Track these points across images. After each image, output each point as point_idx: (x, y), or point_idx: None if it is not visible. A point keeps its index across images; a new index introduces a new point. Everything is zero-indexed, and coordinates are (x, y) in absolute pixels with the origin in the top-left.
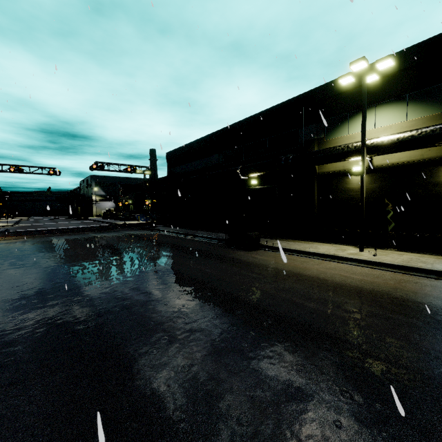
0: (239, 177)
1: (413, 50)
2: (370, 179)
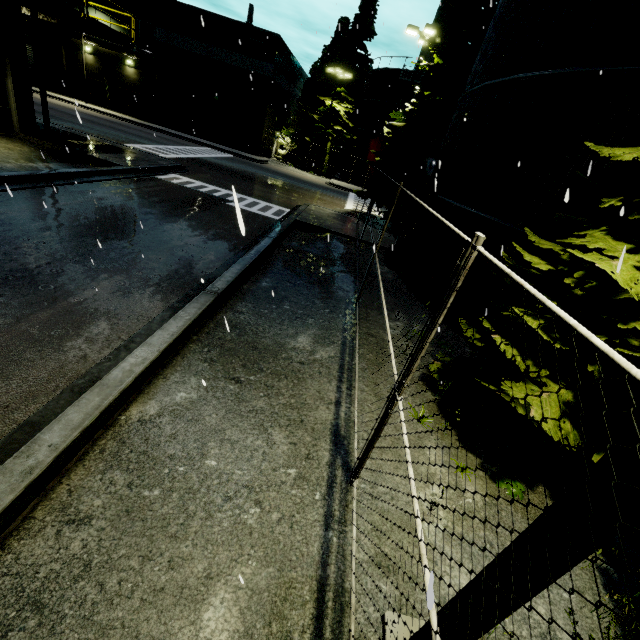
0: None
1: None
2: (96, 60)
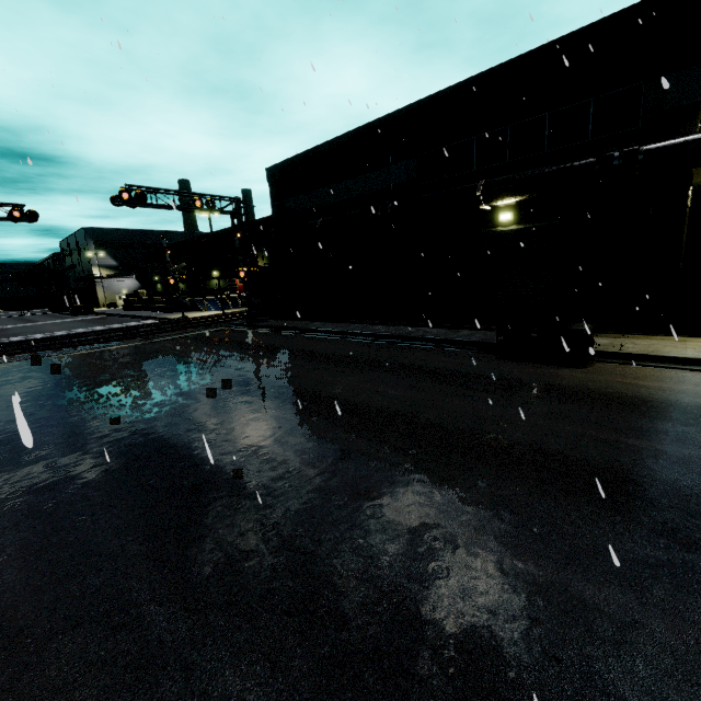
0: (476, 206)
1: None
2: None
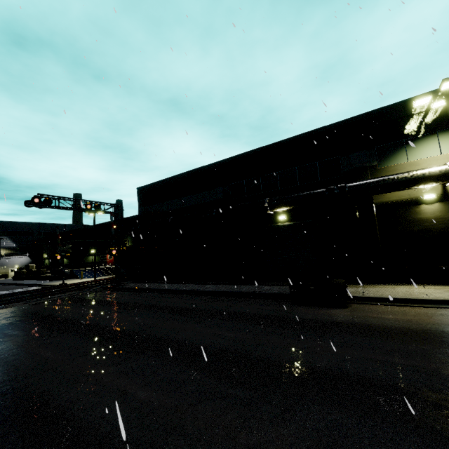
0: (265, 211)
1: None
2: (448, 207)
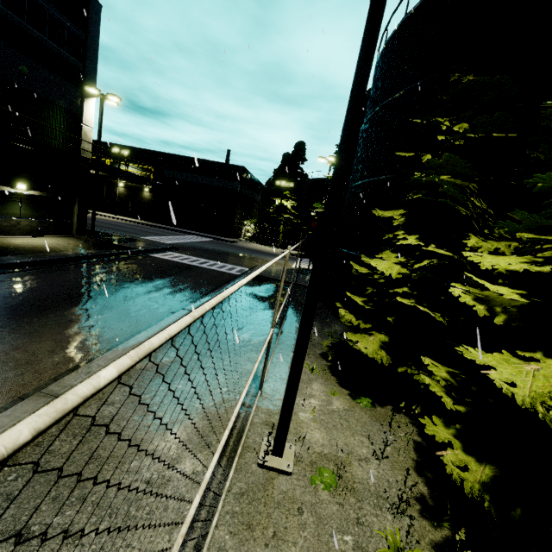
0: None
1: (139, 149)
2: (125, 190)
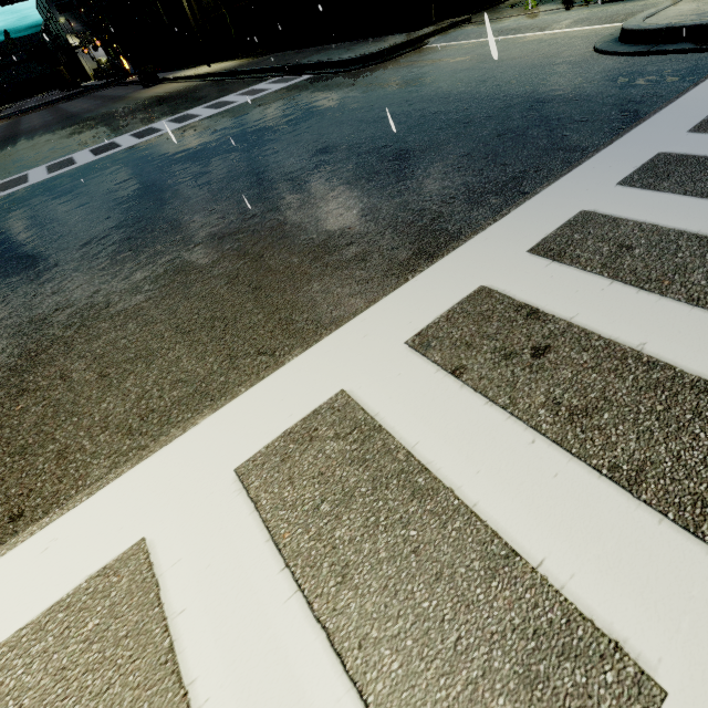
0: None
1: None
2: None
